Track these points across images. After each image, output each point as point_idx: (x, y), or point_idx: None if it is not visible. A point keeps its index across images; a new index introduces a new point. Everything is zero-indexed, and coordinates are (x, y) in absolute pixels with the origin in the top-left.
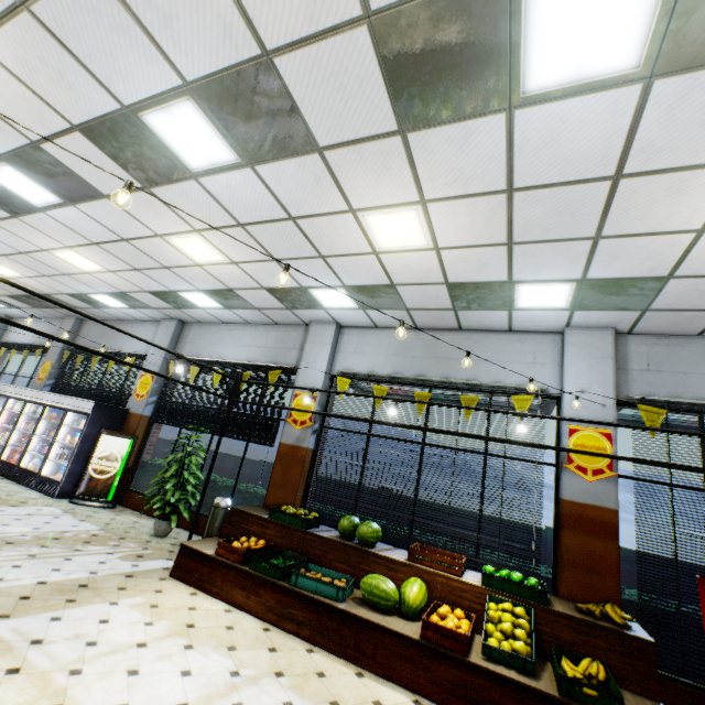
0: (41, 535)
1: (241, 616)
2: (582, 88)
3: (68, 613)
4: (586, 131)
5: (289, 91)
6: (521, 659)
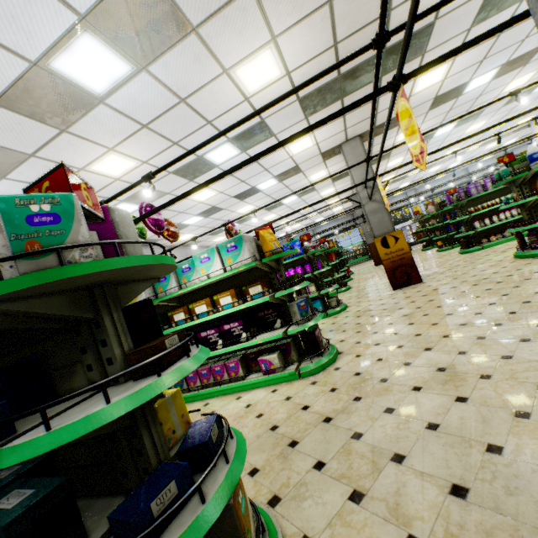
0: None
1: None
2: None
3: None
4: None
5: None
6: None
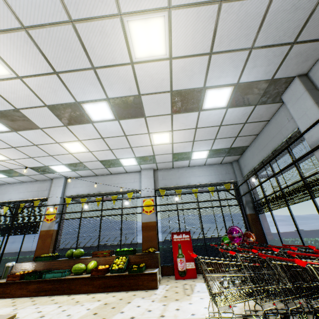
0: None
1: (20, 298)
2: (106, 120)
3: None
4: (112, 127)
5: (26, 116)
6: (120, 269)
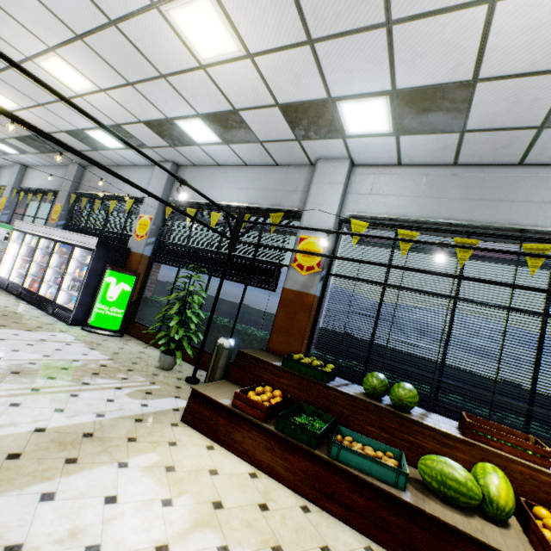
0: (49, 364)
1: (270, 484)
2: None
3: (65, 484)
4: None
5: None
6: None
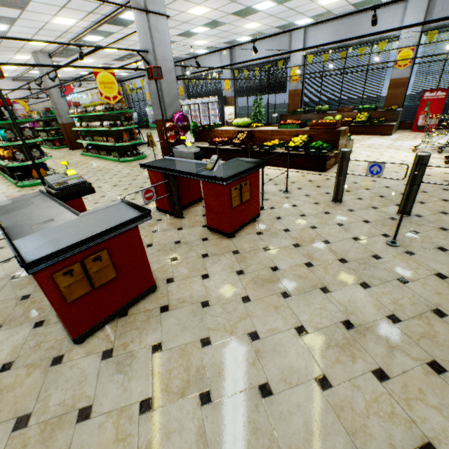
0: None
1: None
2: None
3: None
4: None
5: None
6: (362, 121)
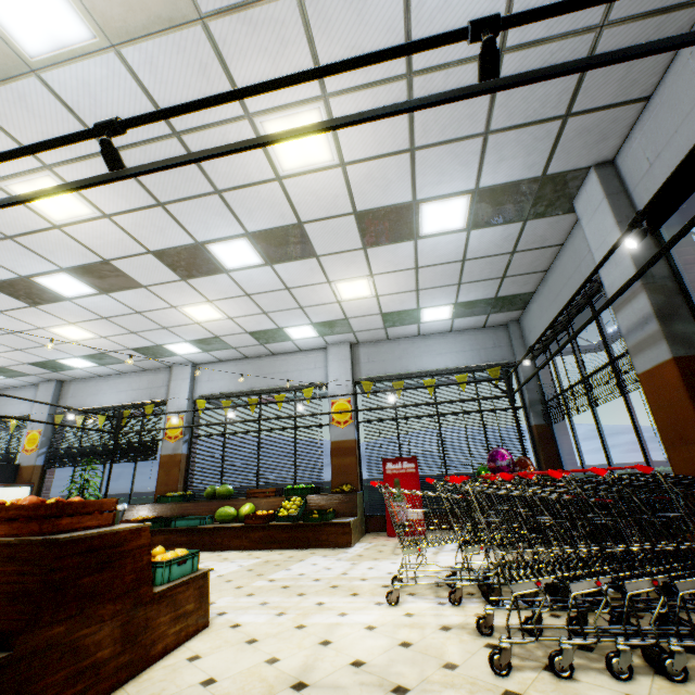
0: None
1: None
2: (249, 267)
3: None
4: (262, 277)
5: (121, 270)
6: (291, 516)
